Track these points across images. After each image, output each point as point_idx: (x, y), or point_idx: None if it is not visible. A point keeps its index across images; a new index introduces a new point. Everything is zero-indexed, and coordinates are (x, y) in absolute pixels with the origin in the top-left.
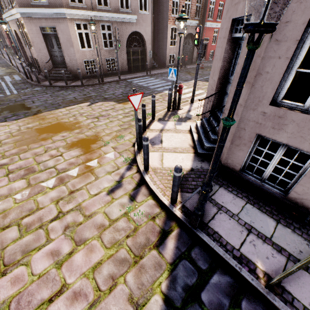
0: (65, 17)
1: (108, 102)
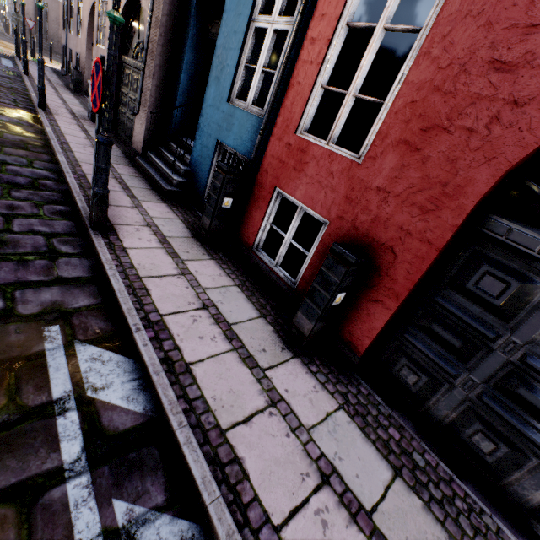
0: (59, 0)
1: (55, 61)
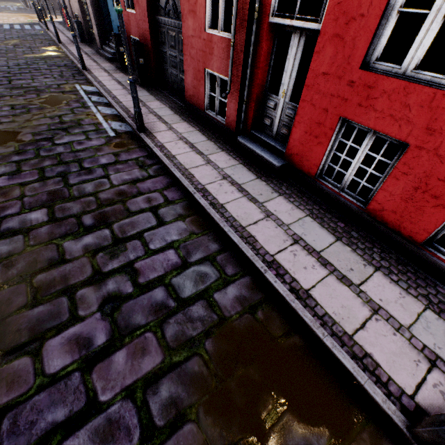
0: None
1: (58, 16)
